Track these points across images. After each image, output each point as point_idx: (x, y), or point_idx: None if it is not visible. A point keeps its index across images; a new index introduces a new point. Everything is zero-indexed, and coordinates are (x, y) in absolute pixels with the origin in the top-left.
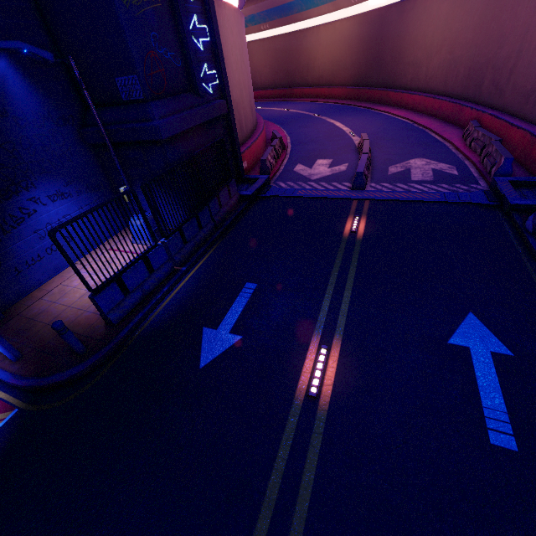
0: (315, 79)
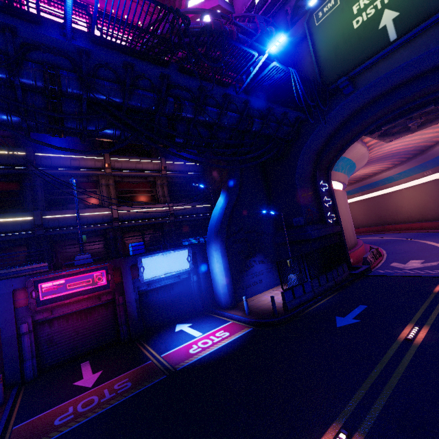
0: (404, 218)
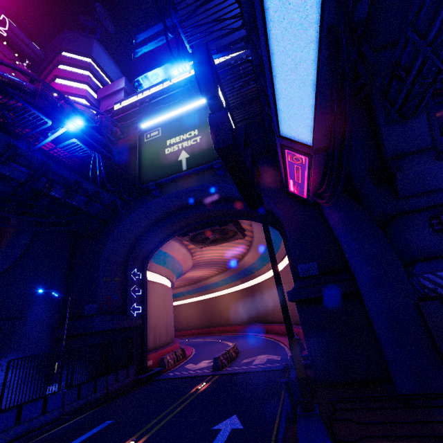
0: (225, 321)
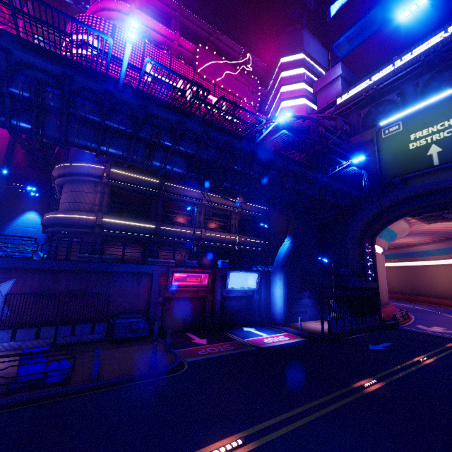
0: (438, 293)
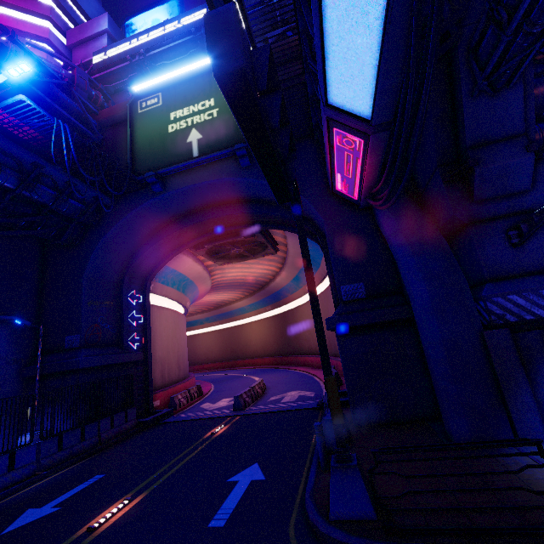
0: (252, 353)
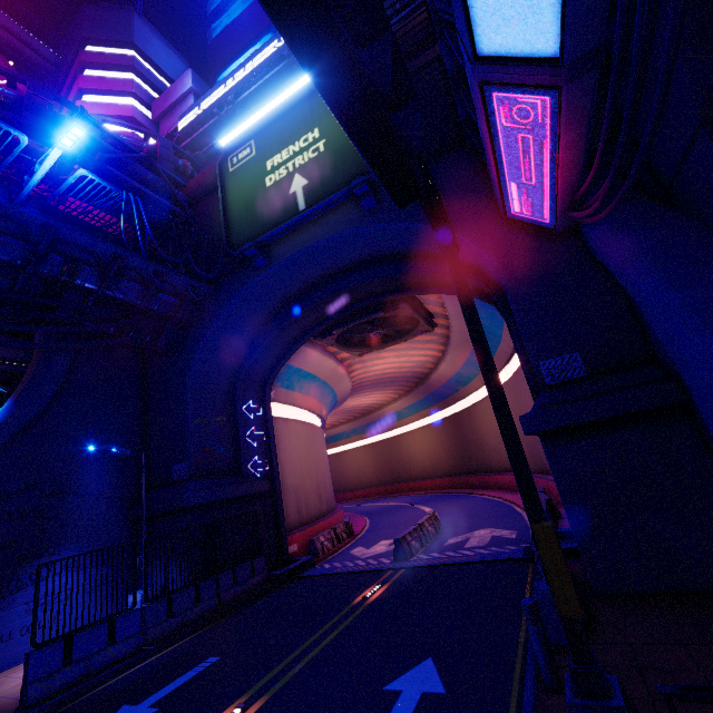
0: (418, 472)
